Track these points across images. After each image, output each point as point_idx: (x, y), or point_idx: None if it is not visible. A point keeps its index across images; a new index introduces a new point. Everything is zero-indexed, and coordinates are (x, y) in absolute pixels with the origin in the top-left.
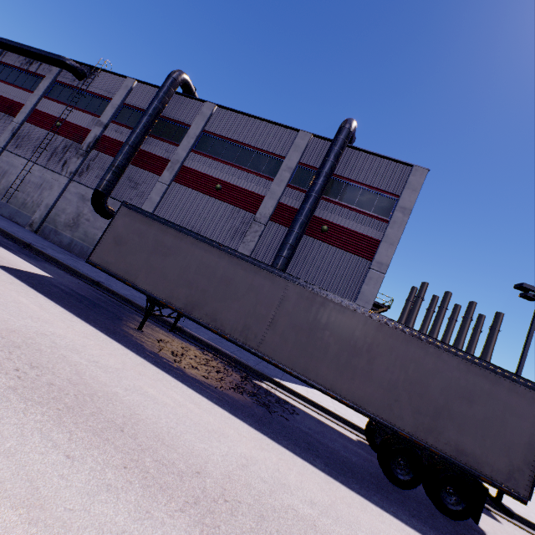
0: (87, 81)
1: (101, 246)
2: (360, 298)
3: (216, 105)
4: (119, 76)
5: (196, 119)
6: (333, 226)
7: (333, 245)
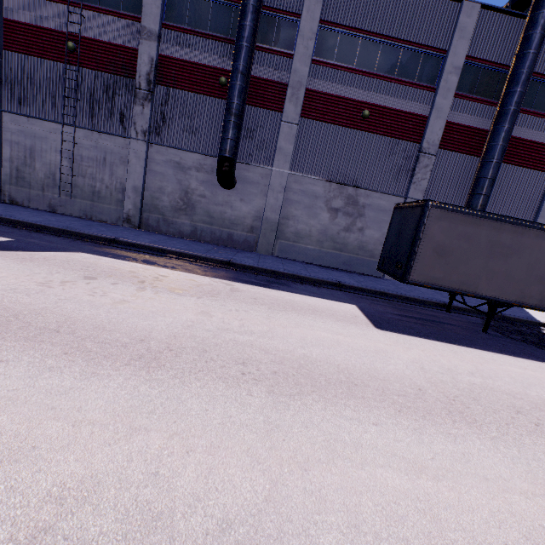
0: None
1: (419, 262)
2: (541, 216)
3: None
4: None
5: (305, 0)
6: (511, 141)
7: (510, 163)
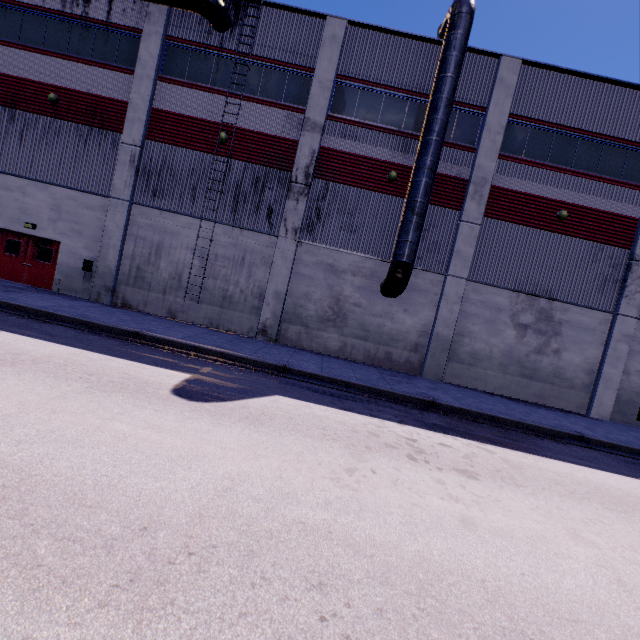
0: (237, 32)
1: None
2: None
3: (521, 61)
4: (302, 14)
5: (492, 94)
6: None
7: None
